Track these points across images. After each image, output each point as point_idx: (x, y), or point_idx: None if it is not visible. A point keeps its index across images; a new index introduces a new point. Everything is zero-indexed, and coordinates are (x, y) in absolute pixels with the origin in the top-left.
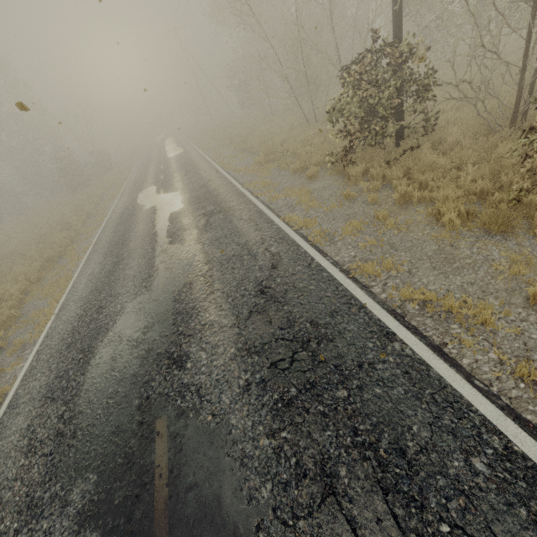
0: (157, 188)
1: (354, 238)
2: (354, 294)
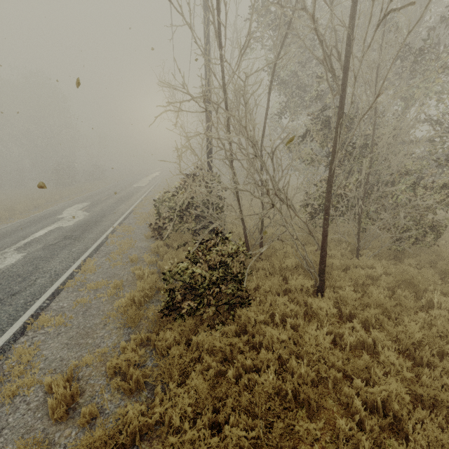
0: (88, 205)
1: (86, 293)
2: (3, 336)
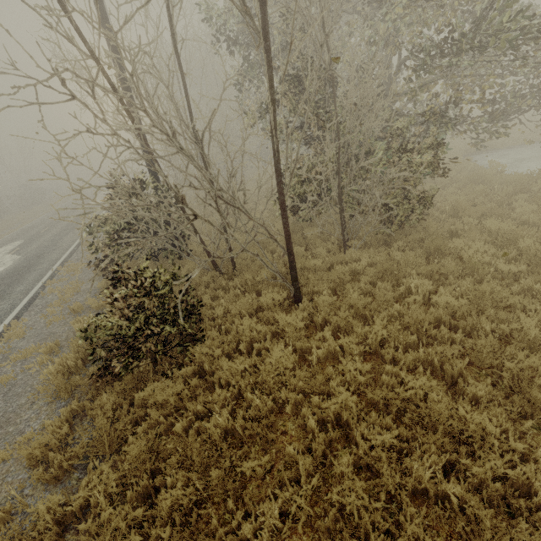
0: (20, 244)
1: (10, 368)
2: None
